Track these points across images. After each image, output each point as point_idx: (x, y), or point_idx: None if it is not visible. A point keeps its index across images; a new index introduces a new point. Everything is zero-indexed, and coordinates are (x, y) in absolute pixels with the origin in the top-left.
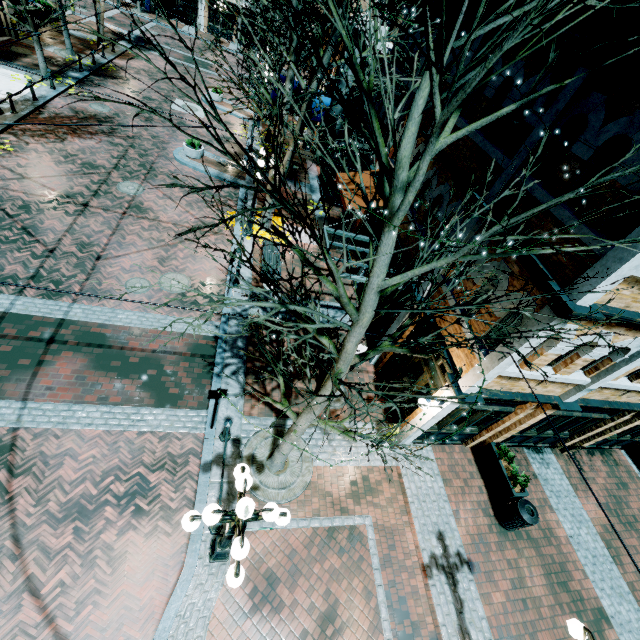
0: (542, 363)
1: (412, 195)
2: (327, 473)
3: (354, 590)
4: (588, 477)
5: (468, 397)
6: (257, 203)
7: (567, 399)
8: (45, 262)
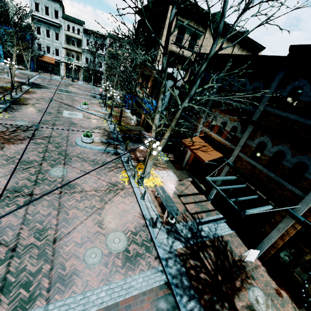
0: None
1: None
2: None
3: None
4: None
5: None
6: (133, 161)
7: None
8: (10, 264)
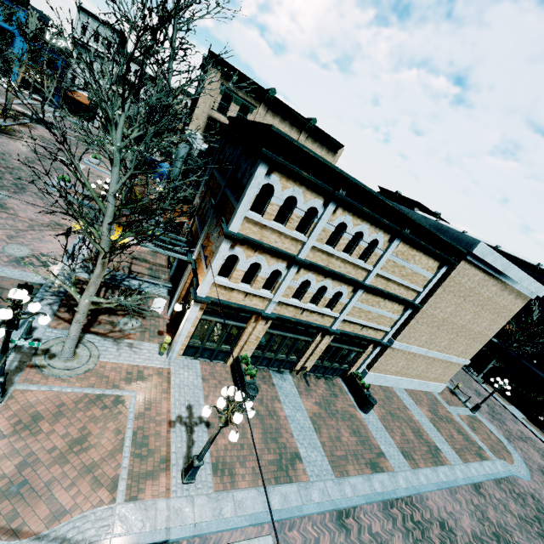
0: (239, 277)
1: (115, 148)
2: (109, 366)
3: (107, 429)
4: (312, 389)
5: (200, 297)
6: None
7: (267, 310)
8: None
